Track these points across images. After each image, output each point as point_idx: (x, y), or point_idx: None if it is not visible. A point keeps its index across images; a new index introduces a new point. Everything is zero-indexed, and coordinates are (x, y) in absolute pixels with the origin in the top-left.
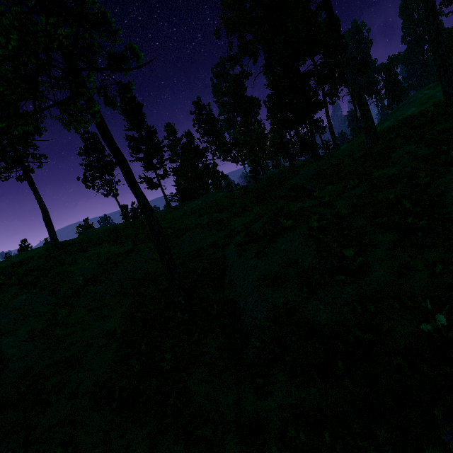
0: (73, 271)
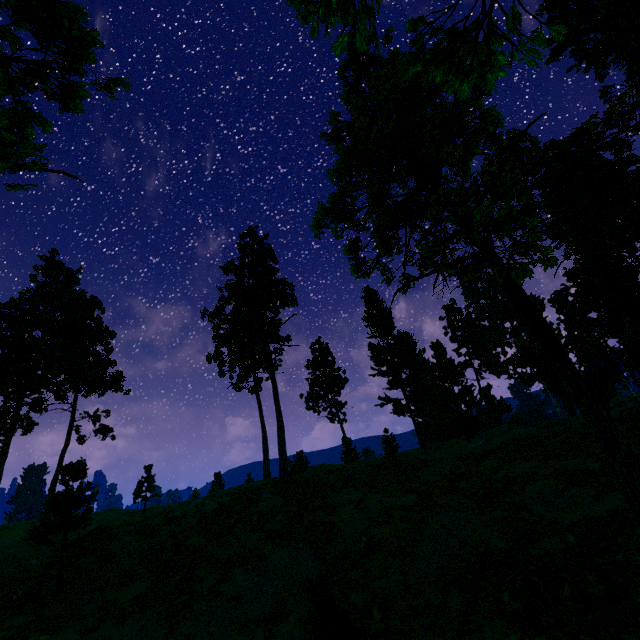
0: (337, 524)
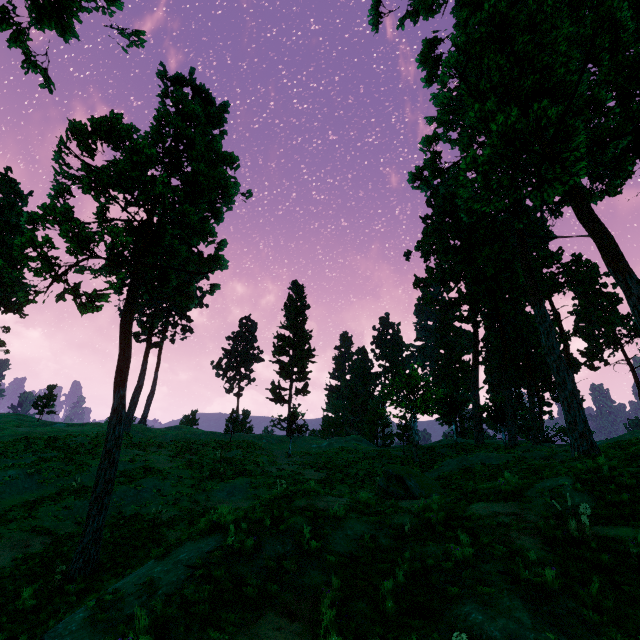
0: (89, 466)
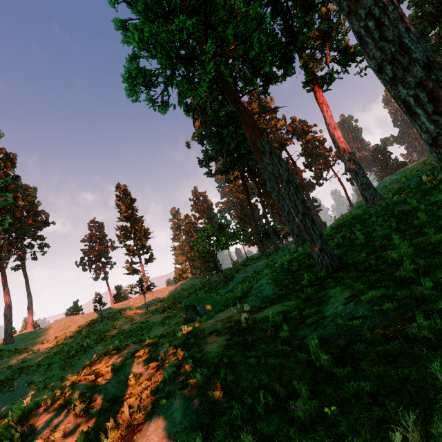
0: None
